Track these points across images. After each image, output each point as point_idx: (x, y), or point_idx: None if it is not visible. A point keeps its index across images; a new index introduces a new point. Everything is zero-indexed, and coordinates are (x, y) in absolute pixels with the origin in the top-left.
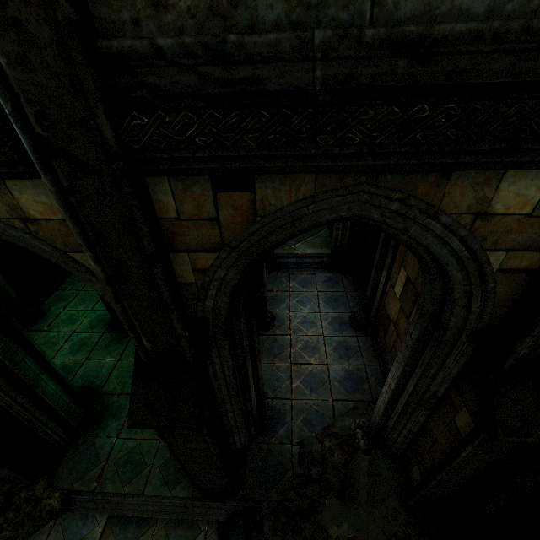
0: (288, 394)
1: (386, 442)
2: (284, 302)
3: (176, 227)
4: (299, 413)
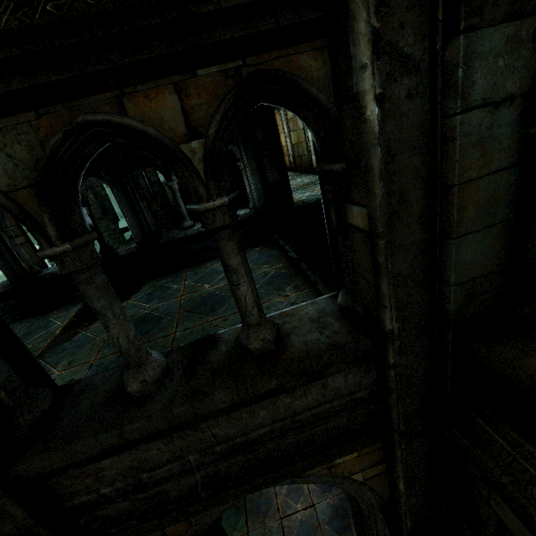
0: None
1: None
2: None
3: None
4: None
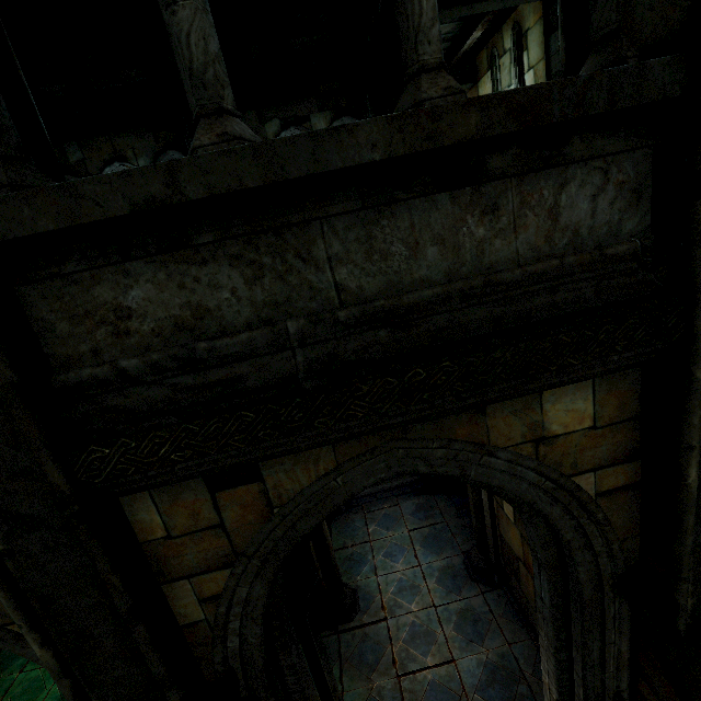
0: None
1: None
2: (366, 561)
3: (167, 548)
4: None
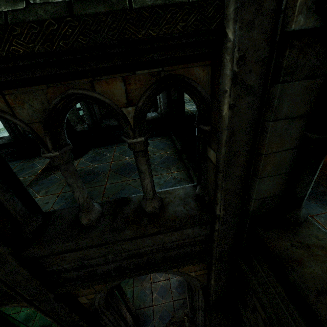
0: (151, 303)
1: (195, 324)
2: None
3: (78, 292)
4: (157, 314)
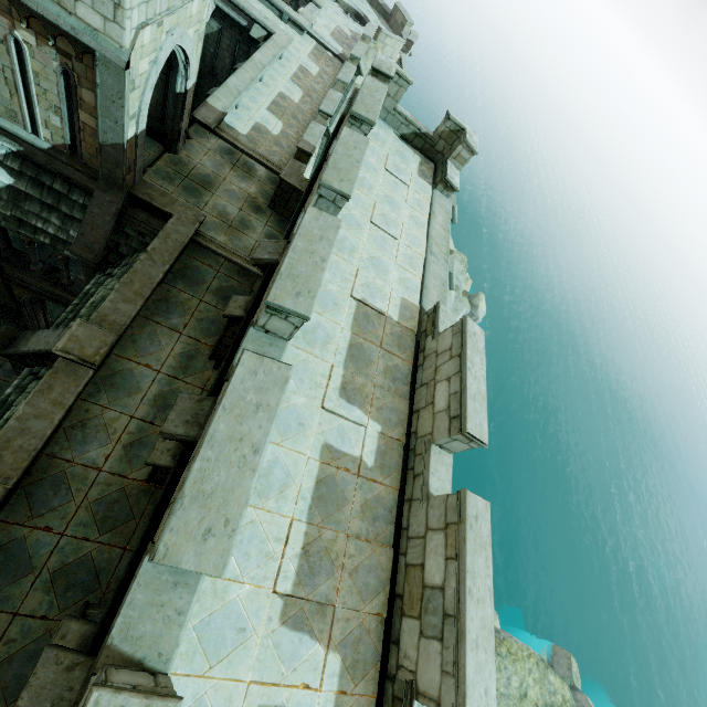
0: None
1: None
2: None
3: (15, 288)
4: None
